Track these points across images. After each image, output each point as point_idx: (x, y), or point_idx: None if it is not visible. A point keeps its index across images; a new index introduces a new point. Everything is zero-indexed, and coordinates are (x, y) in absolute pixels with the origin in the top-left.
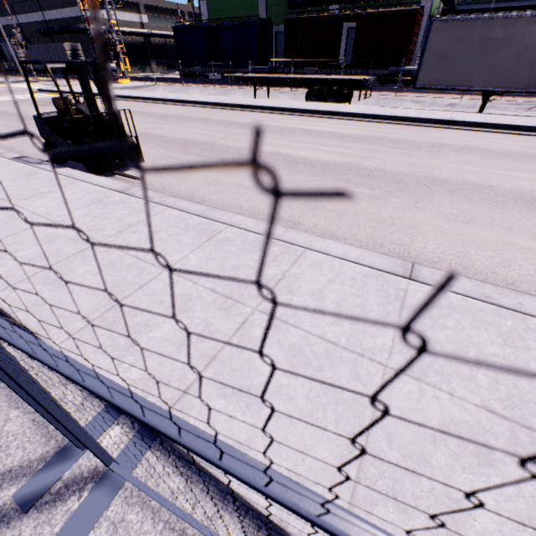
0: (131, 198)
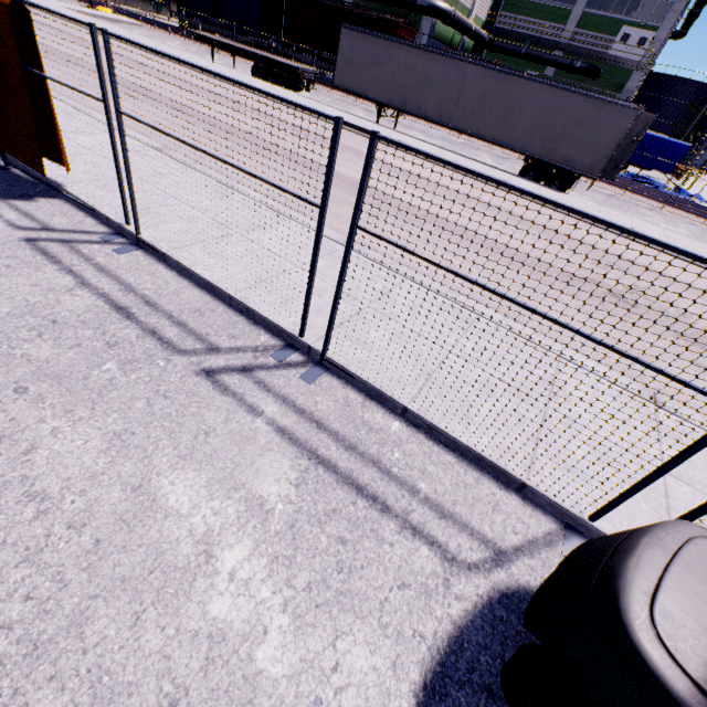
0: None
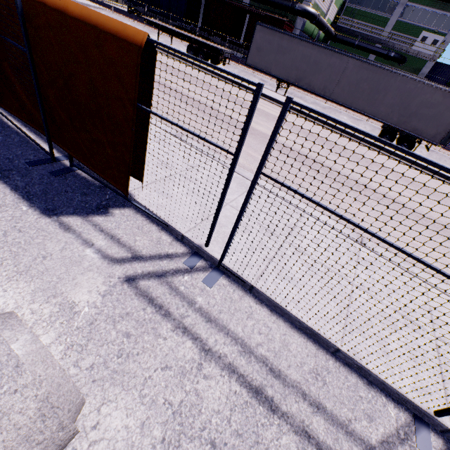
0: None
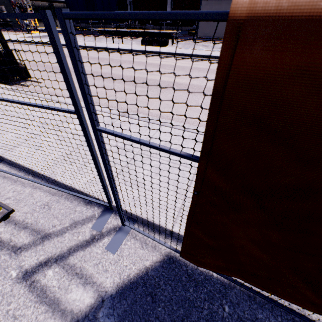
0: (16, 93)
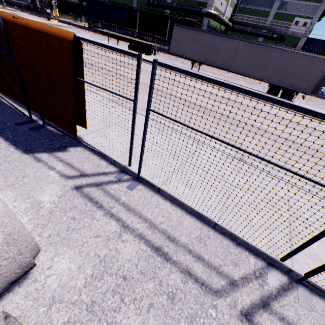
0: None
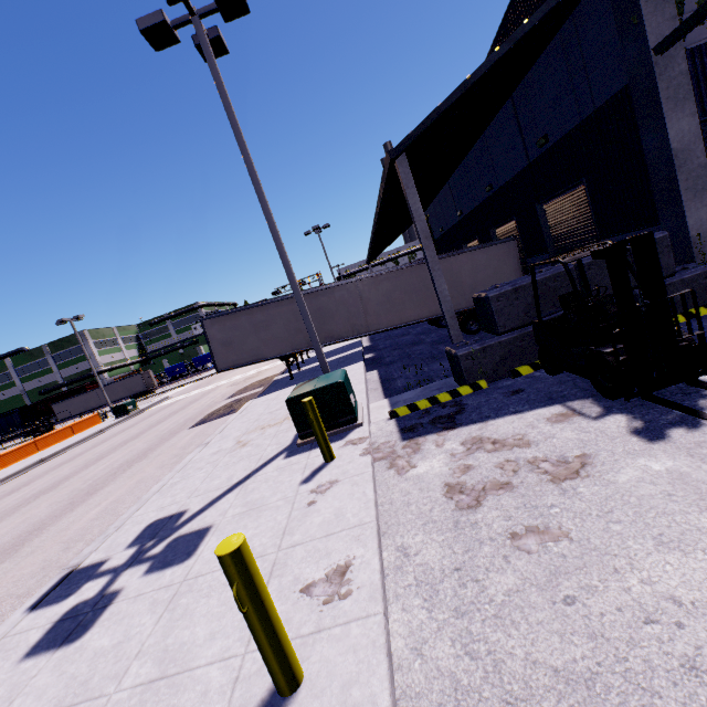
0: None
